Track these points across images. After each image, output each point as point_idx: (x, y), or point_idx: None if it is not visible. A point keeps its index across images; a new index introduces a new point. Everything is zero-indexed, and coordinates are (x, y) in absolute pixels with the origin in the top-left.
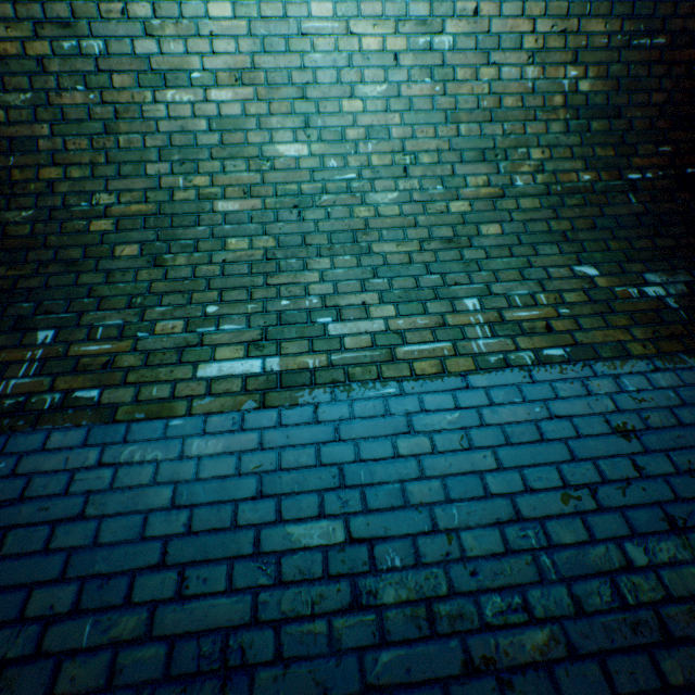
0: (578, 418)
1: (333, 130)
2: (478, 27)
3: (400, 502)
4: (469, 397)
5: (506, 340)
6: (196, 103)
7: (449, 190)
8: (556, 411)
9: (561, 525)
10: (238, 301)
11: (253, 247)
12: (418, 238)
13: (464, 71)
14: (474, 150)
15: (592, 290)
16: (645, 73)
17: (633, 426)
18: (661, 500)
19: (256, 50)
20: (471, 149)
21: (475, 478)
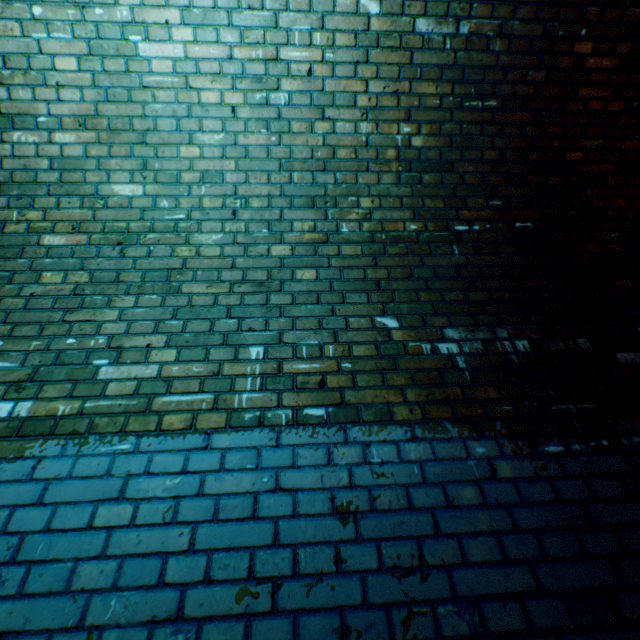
0: (303, 492)
1: (170, 173)
2: (313, 86)
3: (61, 586)
4: (202, 460)
5: (272, 395)
6: (40, 144)
7: (274, 234)
8: (285, 482)
9: (221, 629)
10: (26, 337)
11: (67, 281)
12: (231, 280)
13: (299, 124)
14: (305, 196)
15: (385, 343)
16: (478, 132)
17: (358, 506)
18: (346, 604)
19: (101, 99)
20: (303, 195)
21: (157, 560)
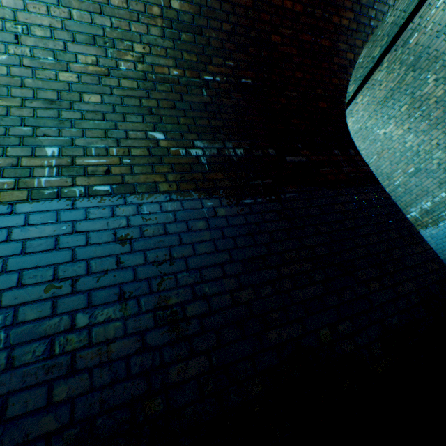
0: (94, 232)
1: None
2: None
3: None
4: (8, 220)
5: (68, 179)
6: None
7: (60, 62)
8: (80, 228)
9: (33, 307)
10: None
11: None
12: (23, 96)
13: None
14: (86, 34)
15: (155, 148)
16: (219, 7)
17: (133, 236)
18: (124, 282)
19: None
20: (84, 33)
21: None
